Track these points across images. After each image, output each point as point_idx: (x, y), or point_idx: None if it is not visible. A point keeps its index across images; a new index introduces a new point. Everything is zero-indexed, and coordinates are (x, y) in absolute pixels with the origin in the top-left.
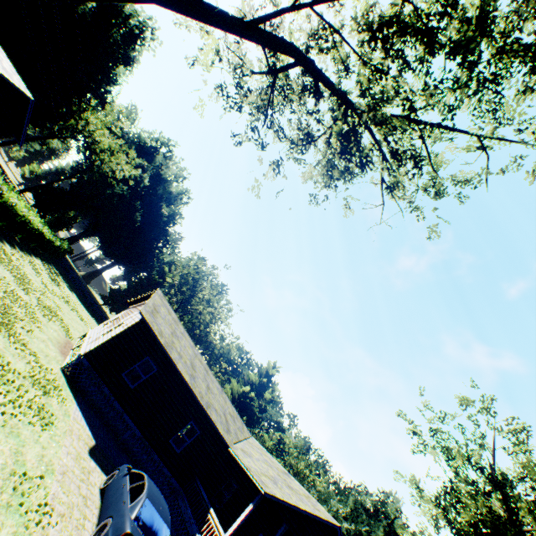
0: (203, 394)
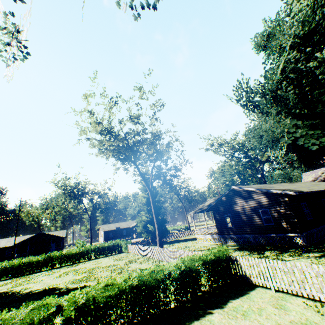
0: (2, 245)
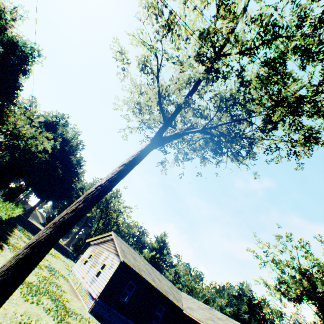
0: (161, 287)
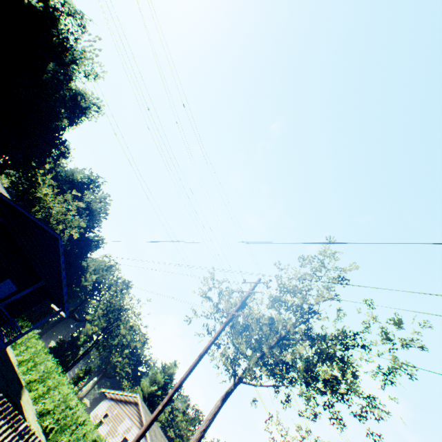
0: None
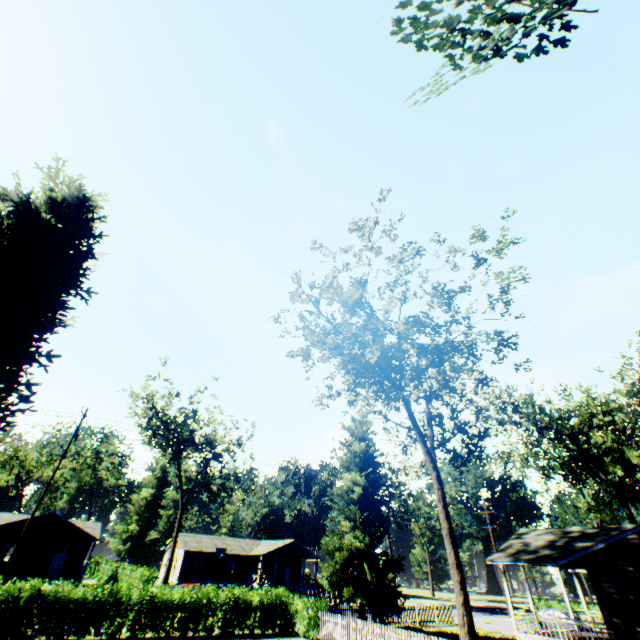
0: None
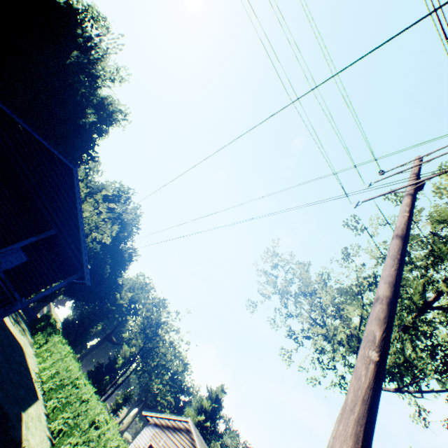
0: None
